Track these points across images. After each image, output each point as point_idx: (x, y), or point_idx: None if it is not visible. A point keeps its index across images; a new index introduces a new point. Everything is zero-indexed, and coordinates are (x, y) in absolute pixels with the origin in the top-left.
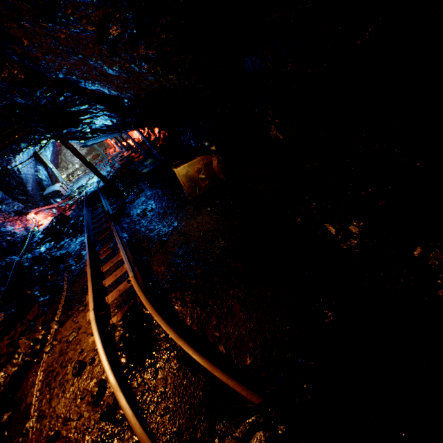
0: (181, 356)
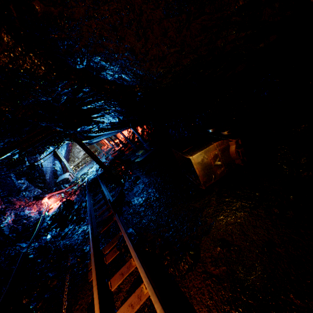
0: None
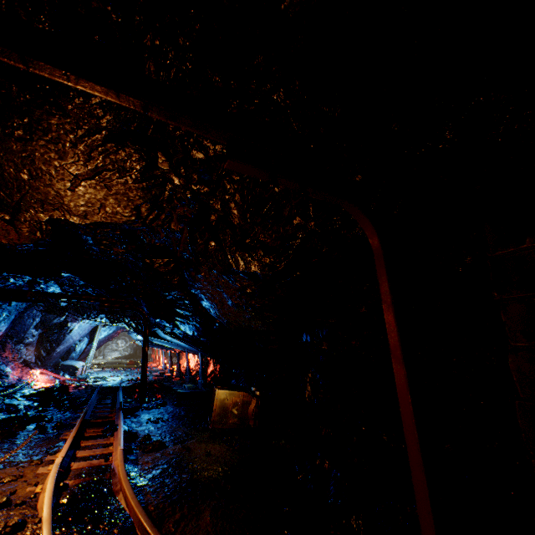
0: (126, 528)
